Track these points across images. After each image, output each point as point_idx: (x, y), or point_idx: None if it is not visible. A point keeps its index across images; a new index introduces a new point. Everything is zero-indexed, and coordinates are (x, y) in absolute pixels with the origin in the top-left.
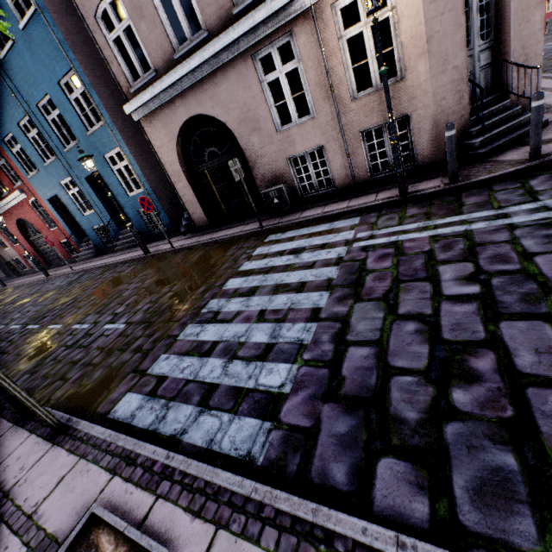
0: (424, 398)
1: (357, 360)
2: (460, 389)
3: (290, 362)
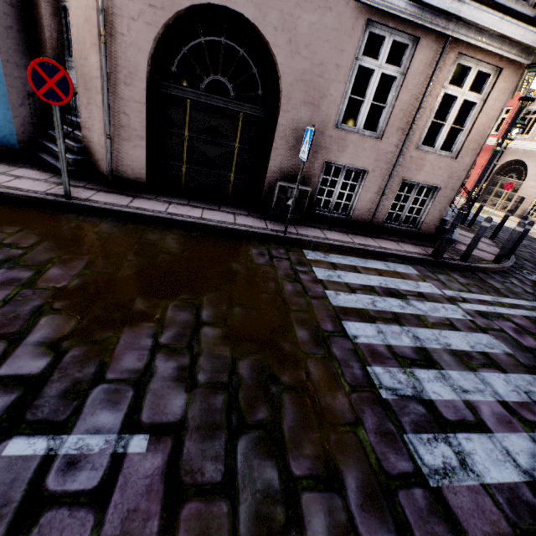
0: None
1: None
2: None
3: None
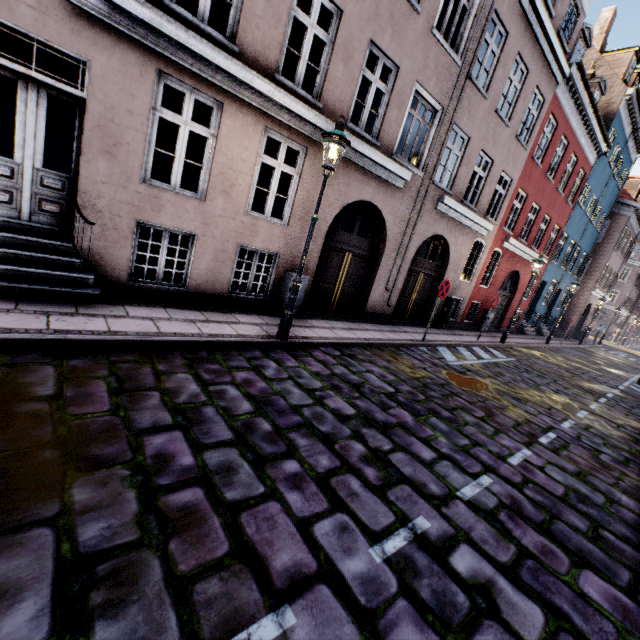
0: None
1: None
2: None
3: None
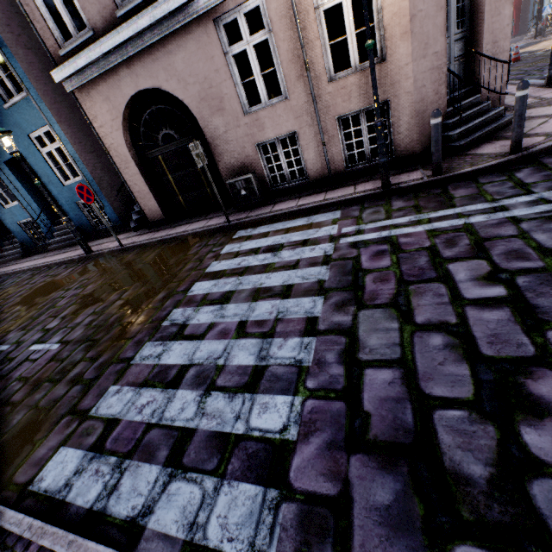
0: (487, 443)
1: (380, 387)
2: (530, 427)
3: (290, 393)
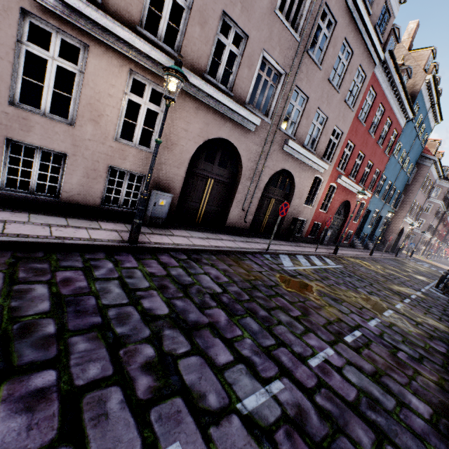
0: None
1: None
2: None
3: None
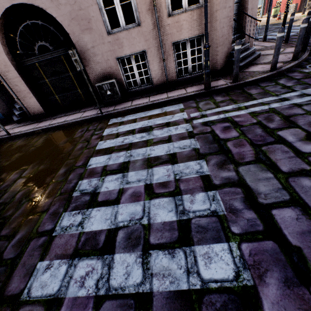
0: None
1: (292, 224)
2: None
3: (223, 241)
